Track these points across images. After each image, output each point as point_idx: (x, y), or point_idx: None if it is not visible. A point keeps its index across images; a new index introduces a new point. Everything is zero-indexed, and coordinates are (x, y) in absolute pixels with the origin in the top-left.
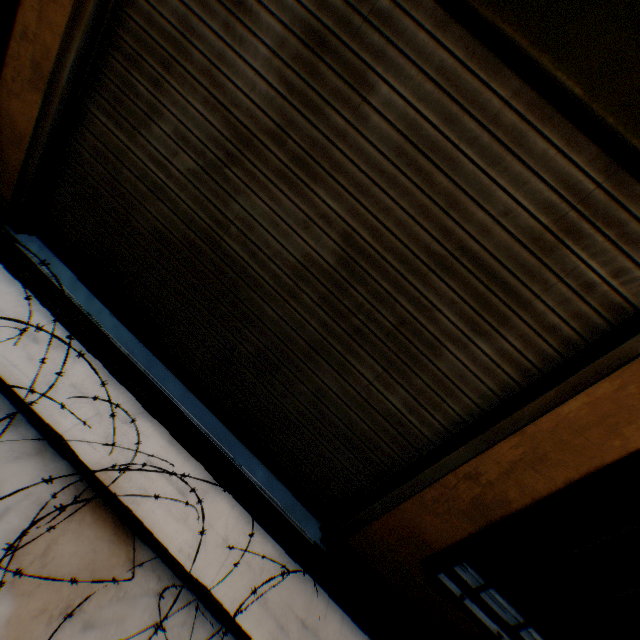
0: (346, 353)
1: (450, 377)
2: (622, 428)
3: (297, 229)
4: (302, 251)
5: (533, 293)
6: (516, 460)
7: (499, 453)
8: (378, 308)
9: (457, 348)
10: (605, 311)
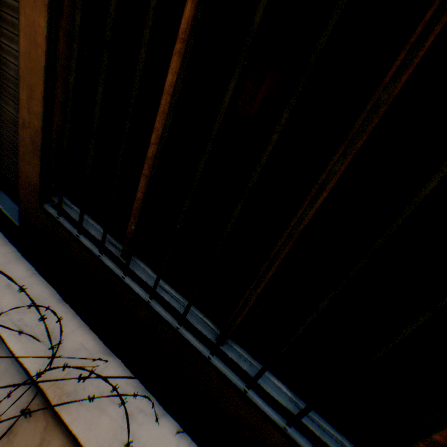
0: None
1: (17, 78)
2: (38, 40)
3: None
4: None
5: None
6: (28, 99)
7: (24, 100)
8: None
9: (12, 58)
10: None
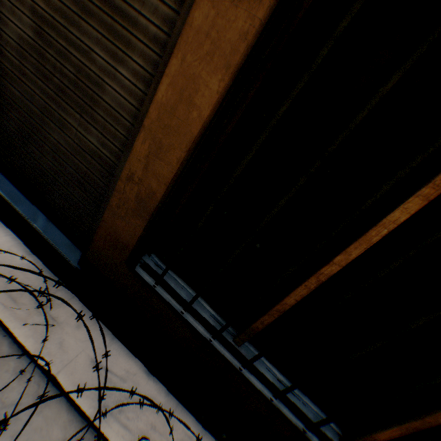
0: (60, 110)
1: (114, 107)
2: (195, 98)
3: (10, 17)
4: (18, 35)
5: (136, 11)
6: (148, 154)
7: (137, 151)
8: (64, 64)
9: (111, 80)
10: (180, 8)
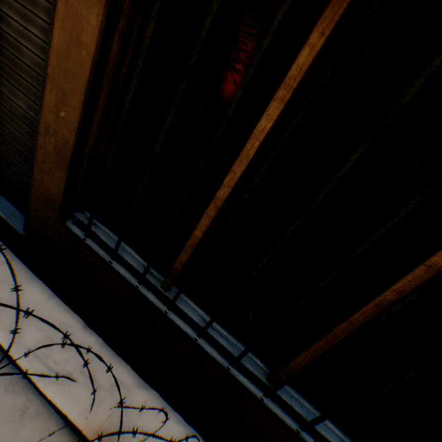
0: None
1: (33, 68)
2: (82, 38)
3: None
4: None
5: None
6: (57, 103)
7: (49, 102)
8: None
9: (27, 42)
10: None
